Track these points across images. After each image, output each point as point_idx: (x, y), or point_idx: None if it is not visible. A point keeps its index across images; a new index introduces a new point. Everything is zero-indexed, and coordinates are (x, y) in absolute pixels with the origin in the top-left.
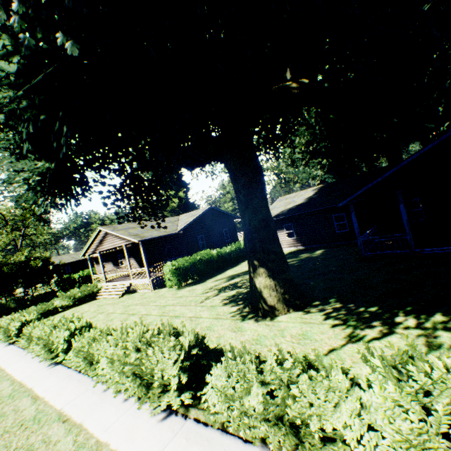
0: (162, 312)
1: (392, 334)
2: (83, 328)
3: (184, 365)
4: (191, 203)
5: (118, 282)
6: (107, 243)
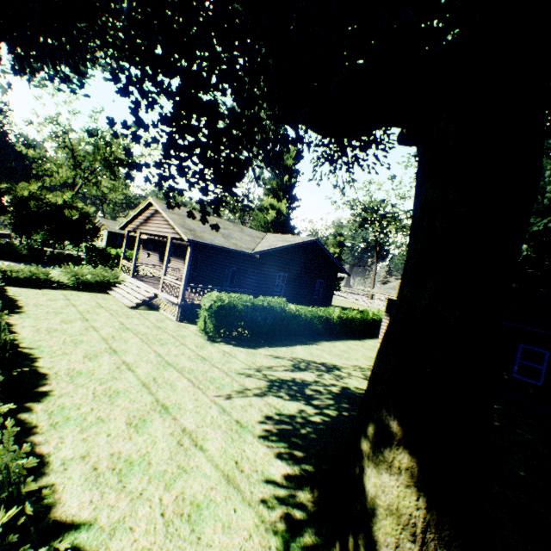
0: (152, 378)
1: None
2: None
3: None
4: (290, 225)
5: (143, 285)
6: (153, 225)
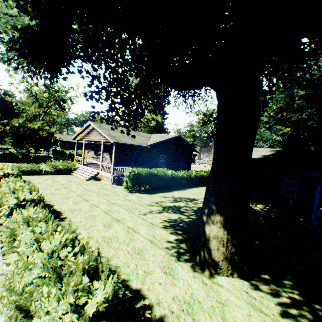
0: (108, 209)
1: None
2: (28, 203)
3: None
4: (164, 128)
5: (90, 168)
6: (92, 136)
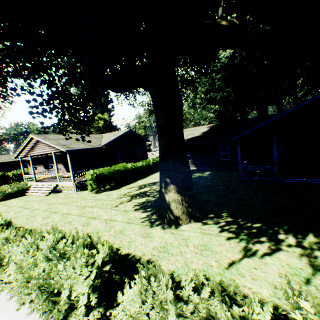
0: (81, 213)
1: (279, 251)
2: None
3: (96, 285)
4: (114, 125)
5: (46, 183)
6: (38, 149)
